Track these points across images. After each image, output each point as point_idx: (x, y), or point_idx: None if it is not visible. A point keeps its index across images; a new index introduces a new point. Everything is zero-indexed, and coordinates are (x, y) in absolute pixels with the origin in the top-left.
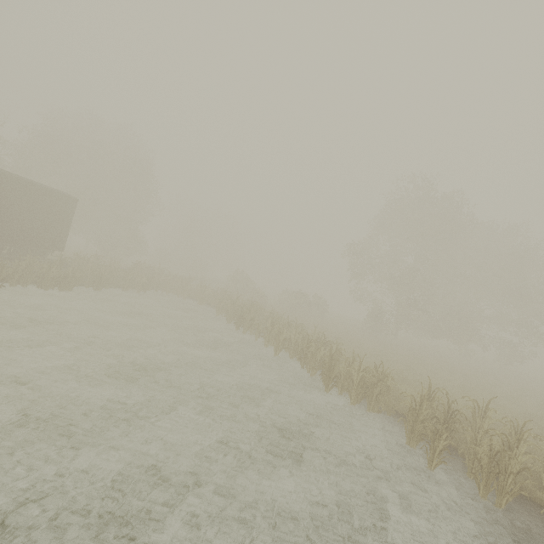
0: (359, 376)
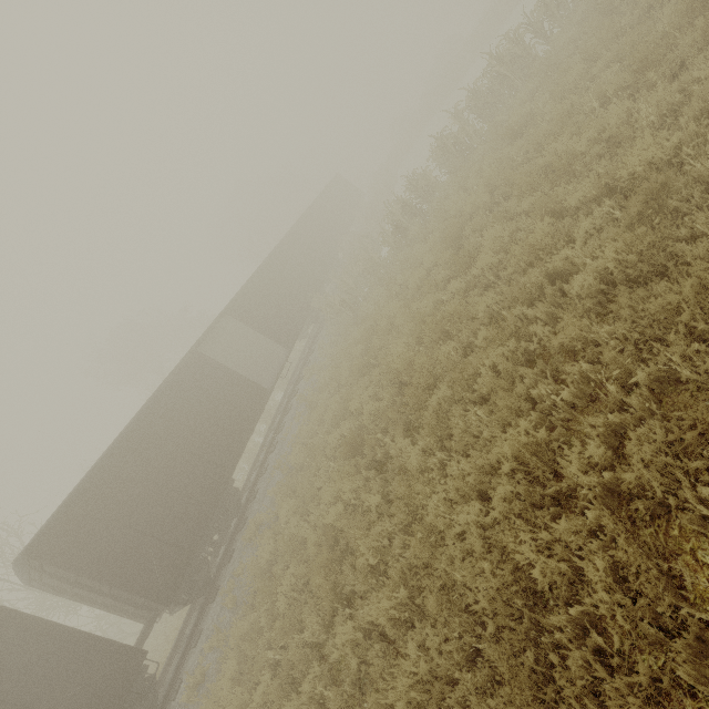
0: None
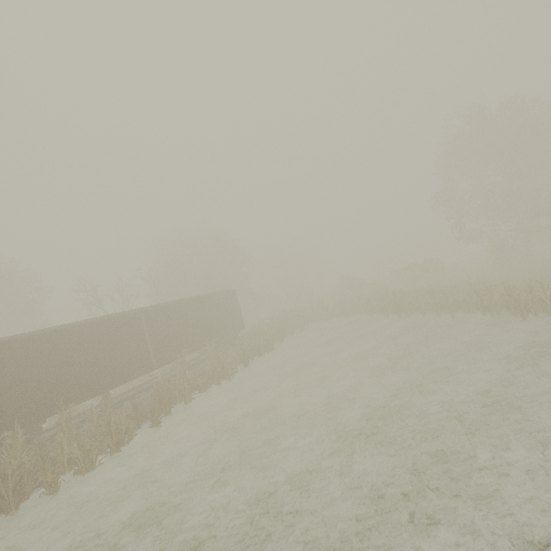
0: (546, 294)
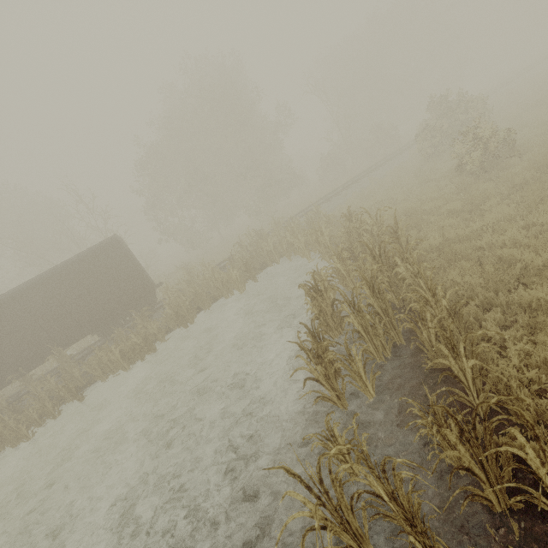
0: None
